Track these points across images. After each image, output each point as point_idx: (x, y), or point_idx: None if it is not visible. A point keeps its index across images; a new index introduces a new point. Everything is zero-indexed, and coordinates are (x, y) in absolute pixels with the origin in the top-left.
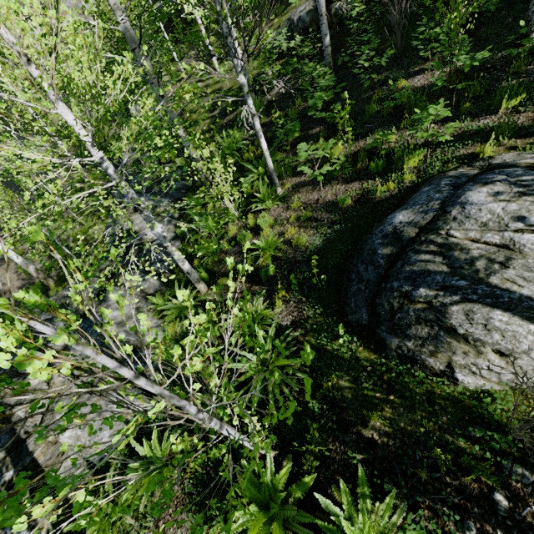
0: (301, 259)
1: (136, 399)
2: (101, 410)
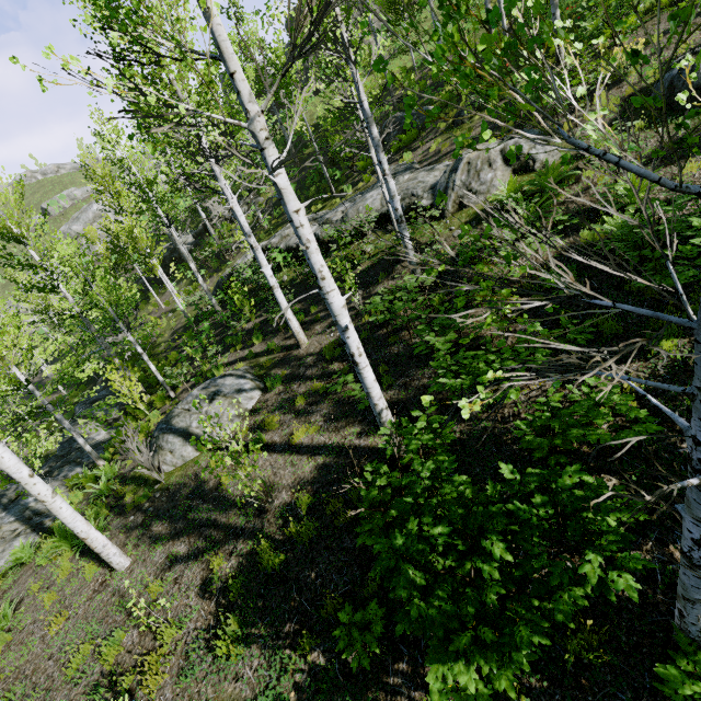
0: None
1: (31, 537)
2: (5, 549)
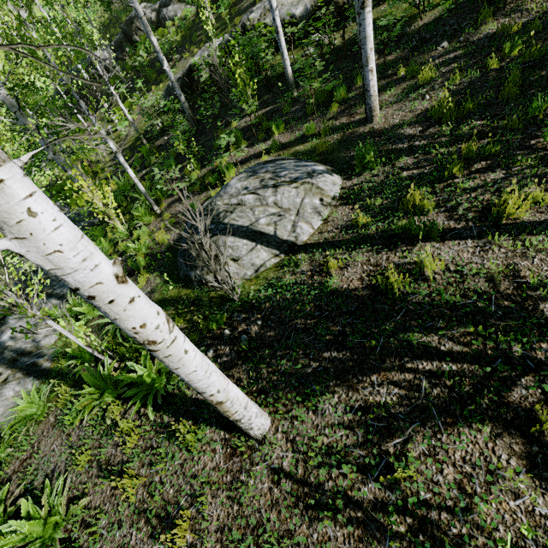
0: (164, 251)
1: (27, 383)
2: None
